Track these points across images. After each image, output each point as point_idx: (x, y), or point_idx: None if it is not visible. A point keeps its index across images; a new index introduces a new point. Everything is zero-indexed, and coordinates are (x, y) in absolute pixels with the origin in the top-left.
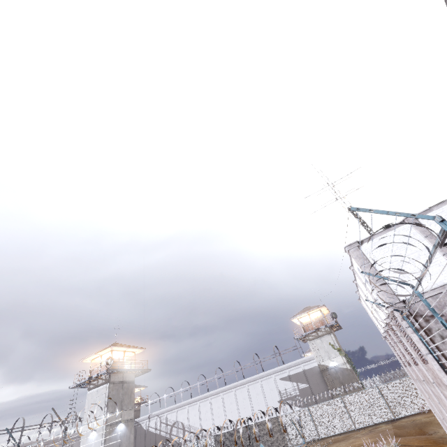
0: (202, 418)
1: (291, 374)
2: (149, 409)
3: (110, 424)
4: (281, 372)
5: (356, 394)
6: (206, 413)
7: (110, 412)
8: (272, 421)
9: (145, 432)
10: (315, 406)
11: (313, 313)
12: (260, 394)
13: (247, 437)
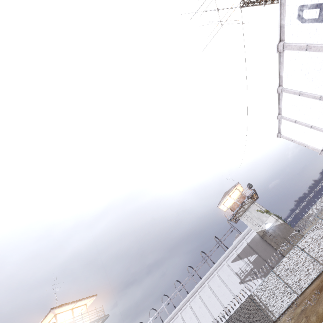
0: None
1: (239, 253)
2: None
3: None
4: (229, 256)
5: (307, 235)
6: None
7: None
8: (247, 303)
9: None
10: (278, 266)
11: (233, 194)
12: (221, 285)
13: None
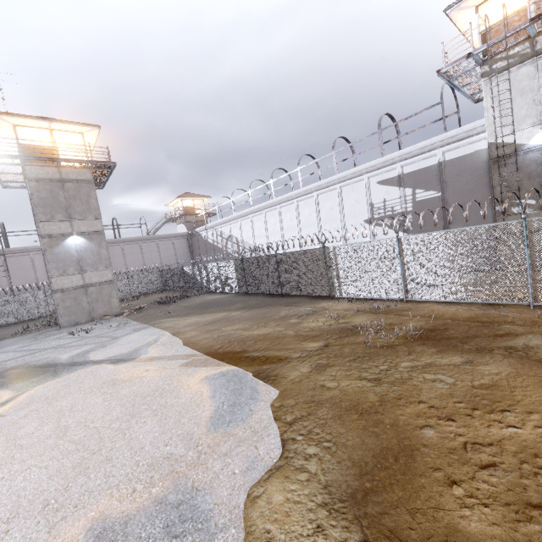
0: (256, 234)
1: (406, 173)
2: (205, 221)
3: (49, 237)
4: (383, 170)
5: None
6: (260, 229)
7: (42, 221)
8: (314, 254)
9: (205, 243)
10: (420, 236)
11: None
12: (335, 209)
13: (273, 270)
